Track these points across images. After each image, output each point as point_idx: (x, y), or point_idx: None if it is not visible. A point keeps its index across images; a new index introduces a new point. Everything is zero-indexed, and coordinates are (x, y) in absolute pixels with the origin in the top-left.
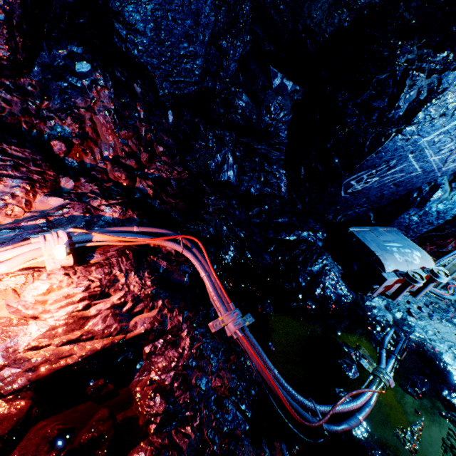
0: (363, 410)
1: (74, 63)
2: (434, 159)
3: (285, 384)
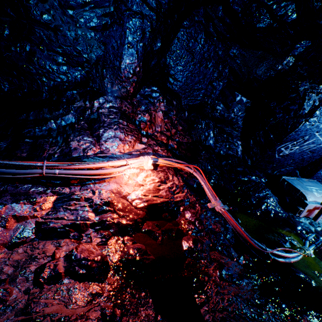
0: (292, 258)
1: (152, 93)
2: None
3: (248, 234)
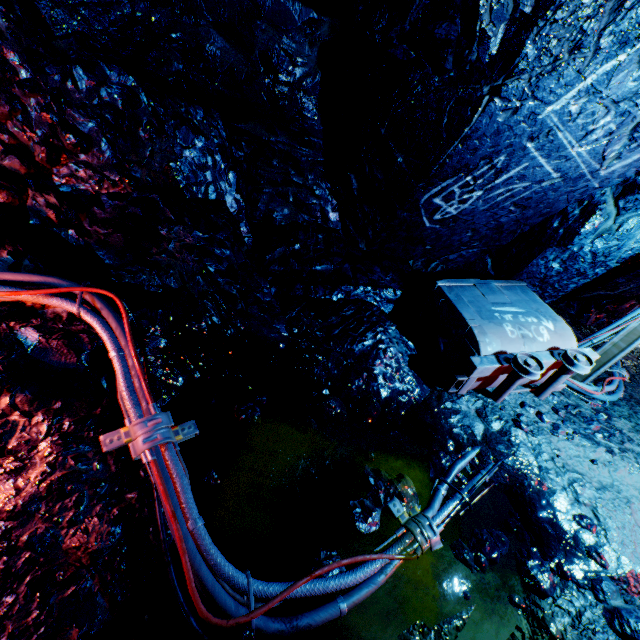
0: (356, 591)
1: None
2: (580, 152)
3: (207, 546)
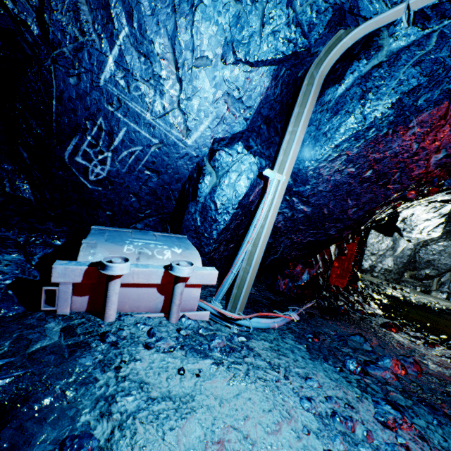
0: None
1: None
2: (157, 121)
3: None
